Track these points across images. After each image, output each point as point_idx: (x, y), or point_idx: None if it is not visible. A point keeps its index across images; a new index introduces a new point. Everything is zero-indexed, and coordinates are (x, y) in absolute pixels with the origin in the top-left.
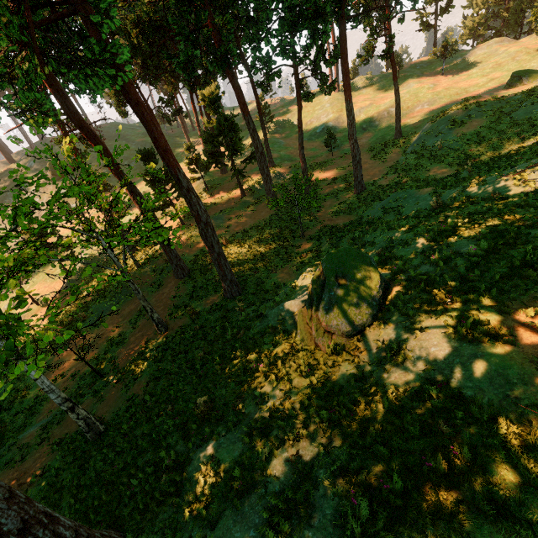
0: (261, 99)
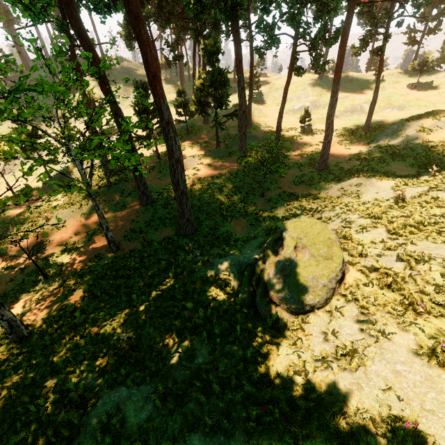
0: (254, 68)
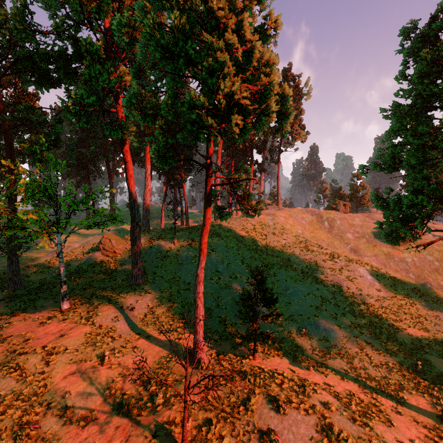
0: None
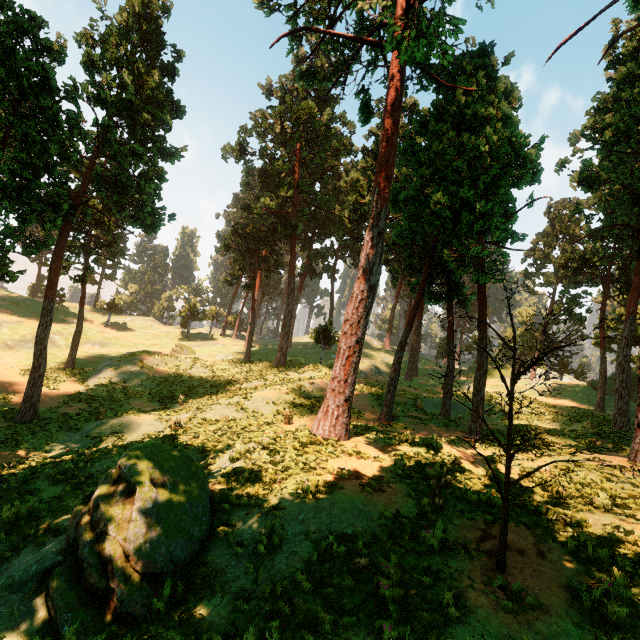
0: None
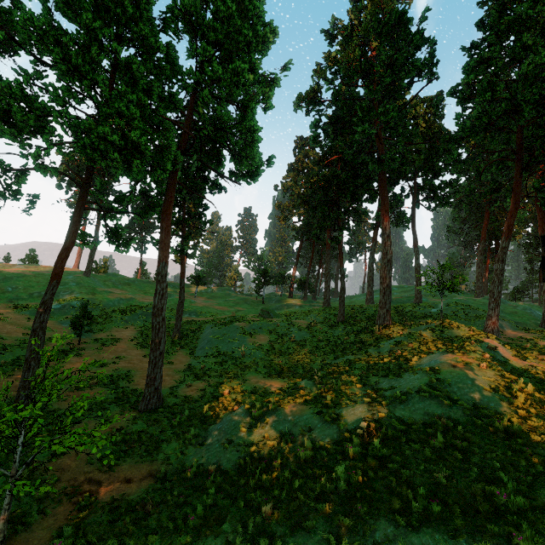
0: None
